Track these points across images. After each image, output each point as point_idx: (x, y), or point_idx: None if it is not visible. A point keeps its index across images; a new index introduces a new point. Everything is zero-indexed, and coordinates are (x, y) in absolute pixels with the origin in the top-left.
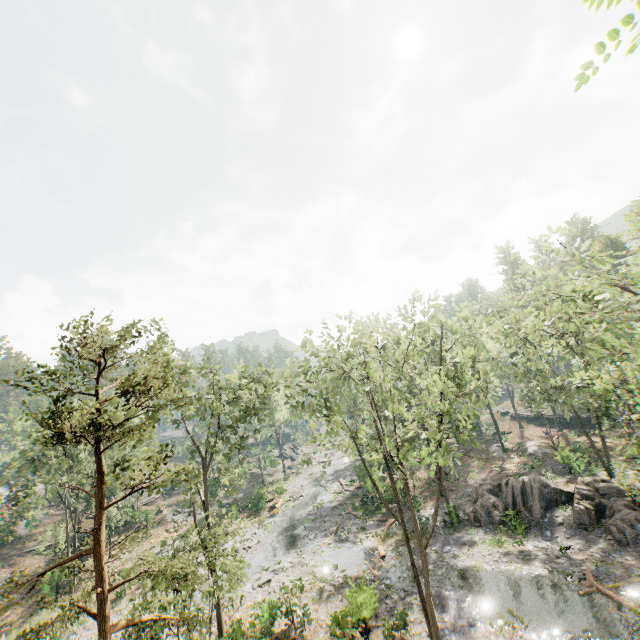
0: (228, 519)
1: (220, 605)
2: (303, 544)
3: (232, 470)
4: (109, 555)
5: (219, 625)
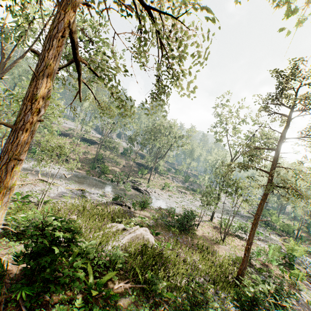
0: (193, 192)
1: (215, 211)
2: (235, 218)
3: (205, 175)
4: (154, 176)
5: (212, 217)
